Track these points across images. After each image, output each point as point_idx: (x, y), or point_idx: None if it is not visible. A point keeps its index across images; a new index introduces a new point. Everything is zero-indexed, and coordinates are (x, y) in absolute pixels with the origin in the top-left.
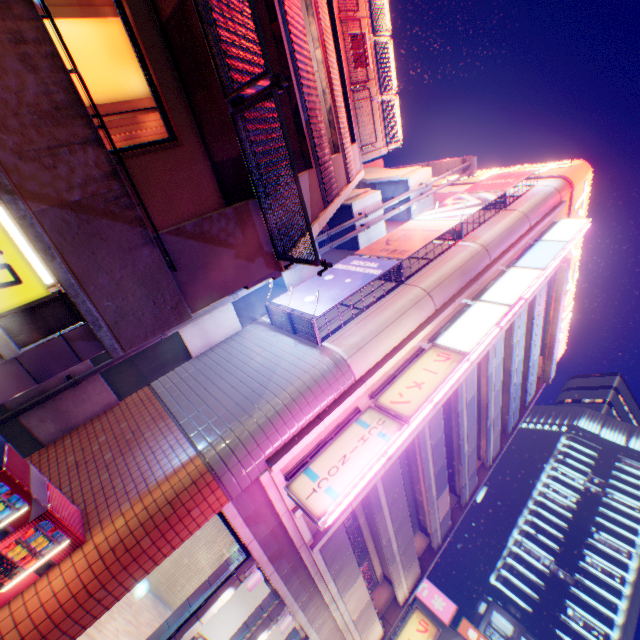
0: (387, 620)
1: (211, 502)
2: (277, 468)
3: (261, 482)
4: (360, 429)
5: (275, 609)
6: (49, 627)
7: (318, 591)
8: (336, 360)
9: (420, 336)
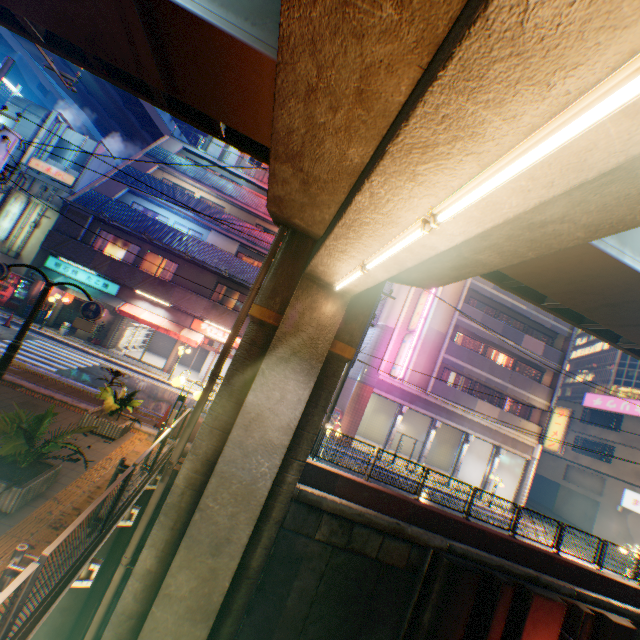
0: (541, 421)
1: (367, 390)
2: (381, 372)
3: (381, 379)
4: (403, 344)
5: (433, 422)
6: (348, 430)
7: (453, 411)
8: (381, 327)
9: (411, 292)
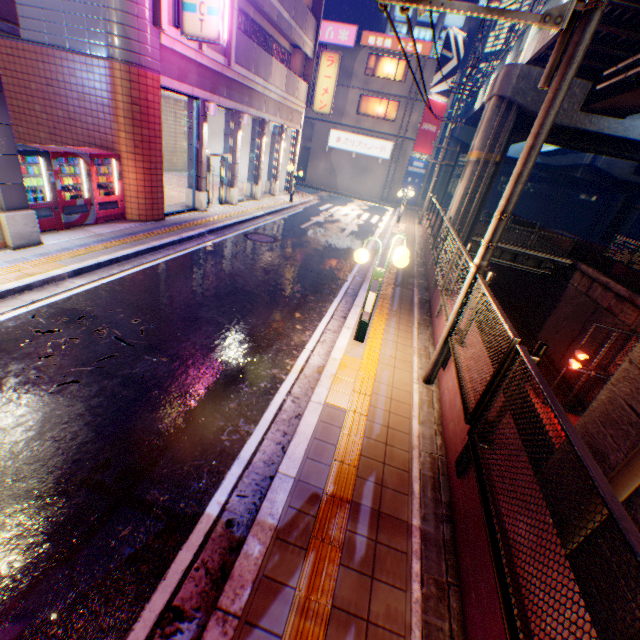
0: (308, 78)
1: (153, 87)
2: (166, 27)
3: (166, 48)
4: None
5: (236, 120)
6: (151, 191)
7: (253, 92)
8: None
9: None
